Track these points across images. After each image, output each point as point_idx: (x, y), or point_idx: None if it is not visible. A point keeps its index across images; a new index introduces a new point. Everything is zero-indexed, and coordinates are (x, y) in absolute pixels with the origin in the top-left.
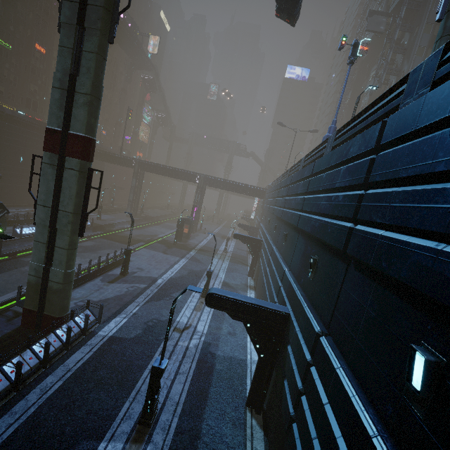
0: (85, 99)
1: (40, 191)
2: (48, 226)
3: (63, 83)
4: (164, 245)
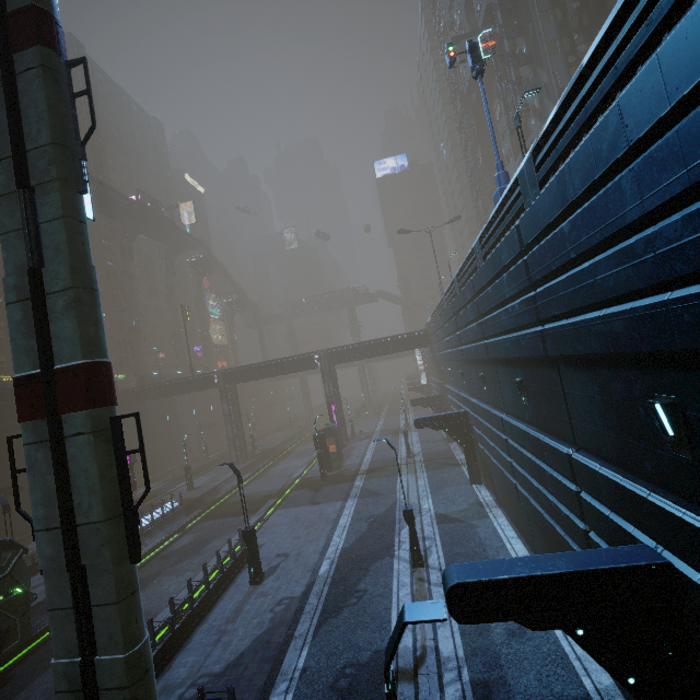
0: (66, 299)
1: (33, 503)
2: (66, 567)
3: (22, 289)
4: (308, 488)
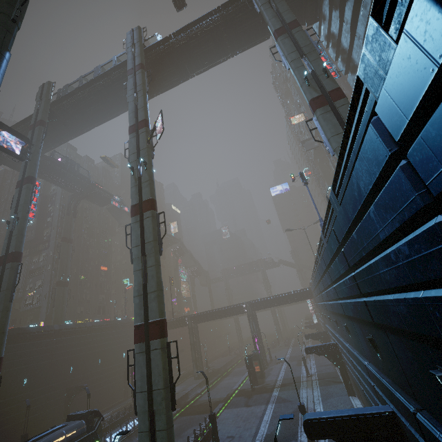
0: (154, 295)
1: (137, 379)
2: (147, 410)
3: (140, 291)
4: (243, 396)
